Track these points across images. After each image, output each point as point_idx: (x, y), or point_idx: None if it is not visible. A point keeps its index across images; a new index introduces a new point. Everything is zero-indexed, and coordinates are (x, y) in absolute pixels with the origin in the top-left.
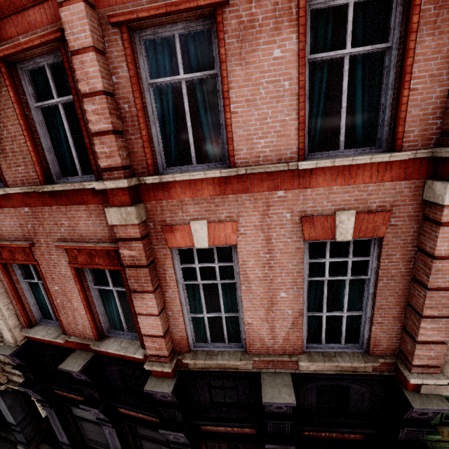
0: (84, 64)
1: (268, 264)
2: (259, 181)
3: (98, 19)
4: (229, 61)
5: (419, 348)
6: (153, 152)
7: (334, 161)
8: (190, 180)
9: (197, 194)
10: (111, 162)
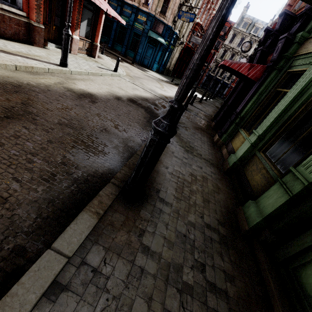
0: None
1: None
2: None
3: None
4: None
5: None
6: None
7: None
8: None
9: None
10: None
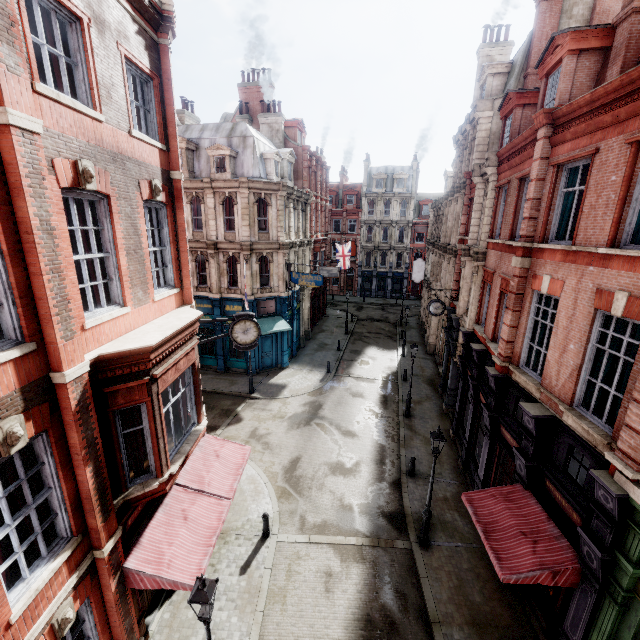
0: (530, 186)
1: (570, 318)
2: (582, 257)
3: (548, 163)
4: (590, 183)
5: (624, 430)
6: (546, 230)
7: (615, 250)
8: (553, 249)
9: (553, 259)
10: (522, 233)
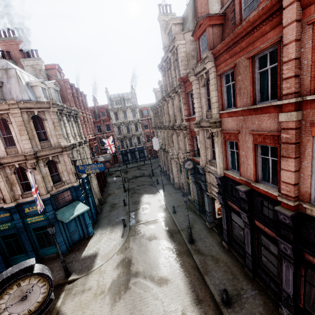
0: (288, 49)
1: None
2: None
3: (301, 25)
4: None
5: None
6: None
7: None
8: None
9: None
10: (289, 91)
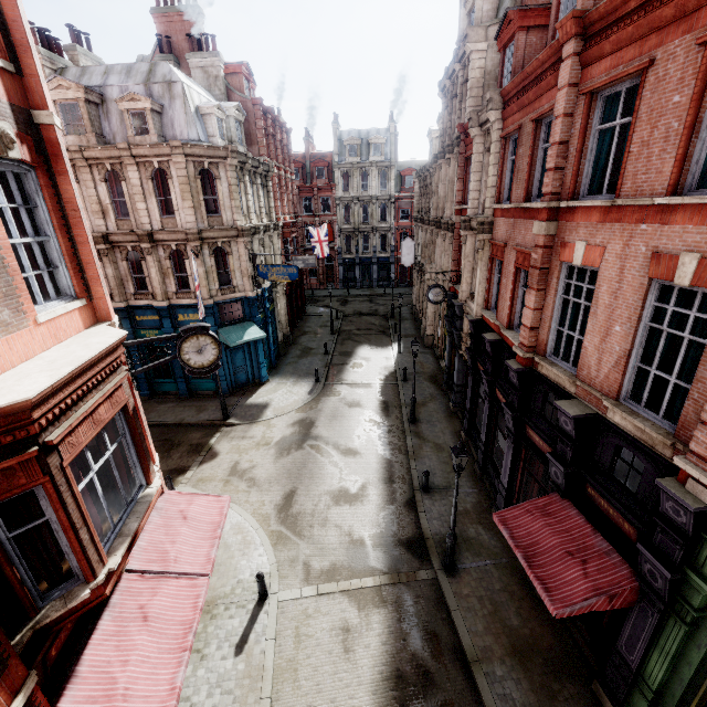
0: (555, 126)
1: (615, 293)
2: (630, 213)
3: (577, 91)
4: (640, 110)
5: (699, 429)
6: (577, 183)
7: (682, 198)
8: (588, 207)
9: (588, 219)
10: (546, 190)
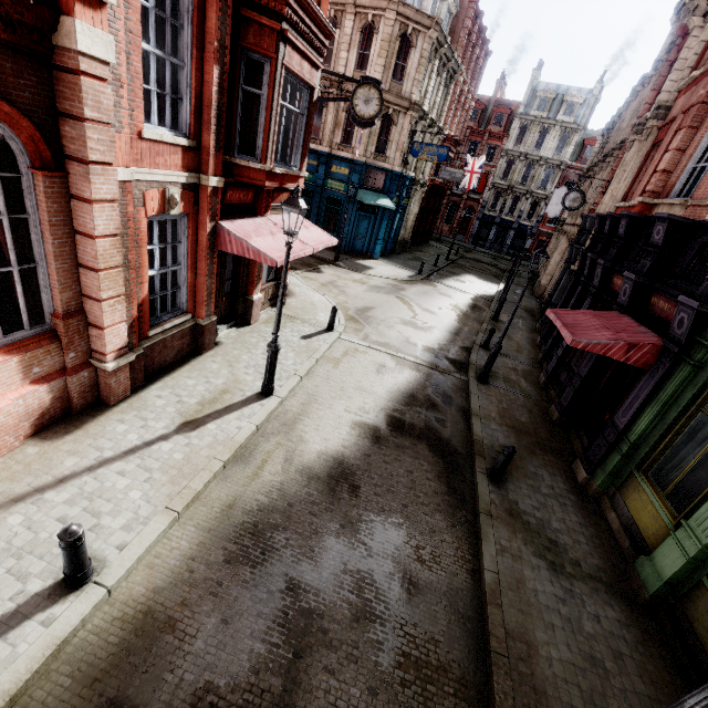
0: None
1: None
2: None
3: None
4: None
5: None
6: None
7: None
8: None
9: None
10: None
